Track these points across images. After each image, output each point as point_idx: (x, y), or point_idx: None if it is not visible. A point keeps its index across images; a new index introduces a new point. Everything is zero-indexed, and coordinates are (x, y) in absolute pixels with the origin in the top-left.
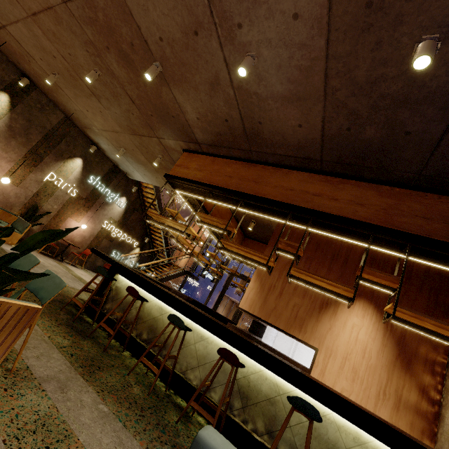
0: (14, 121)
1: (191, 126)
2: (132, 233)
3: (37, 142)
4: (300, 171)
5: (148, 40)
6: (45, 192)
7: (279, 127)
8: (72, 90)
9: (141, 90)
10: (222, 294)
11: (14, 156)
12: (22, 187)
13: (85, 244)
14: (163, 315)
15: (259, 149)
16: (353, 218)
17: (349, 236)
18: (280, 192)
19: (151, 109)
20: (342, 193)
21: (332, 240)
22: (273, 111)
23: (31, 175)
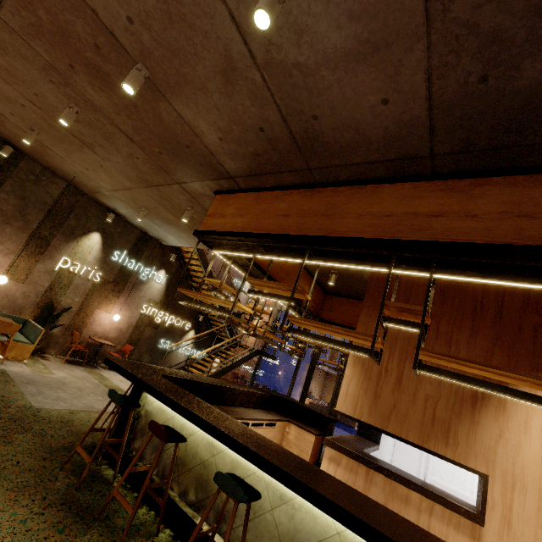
0: (4, 202)
1: (214, 154)
2: (180, 313)
3: (38, 223)
4: (396, 183)
5: (114, 30)
6: (60, 284)
7: (348, 115)
8: (61, 147)
9: (134, 118)
10: (309, 373)
11: (12, 246)
12: (30, 283)
13: (124, 338)
14: (216, 456)
15: (321, 164)
16: (520, 243)
17: (516, 277)
18: (369, 223)
19: (157, 143)
20: (483, 203)
21: (465, 282)
22: (332, 88)
23: (39, 266)
